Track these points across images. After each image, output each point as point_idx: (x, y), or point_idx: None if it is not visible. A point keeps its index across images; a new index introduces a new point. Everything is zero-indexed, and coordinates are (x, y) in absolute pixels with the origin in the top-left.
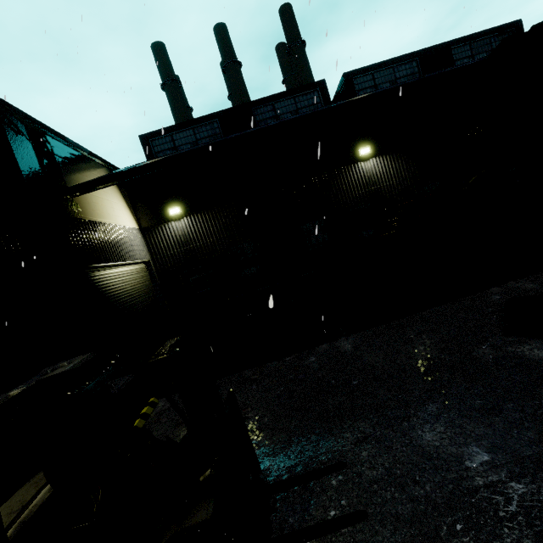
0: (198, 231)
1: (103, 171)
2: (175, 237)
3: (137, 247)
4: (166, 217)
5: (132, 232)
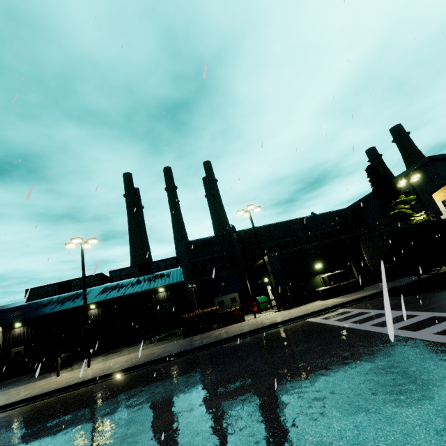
0: (25, 332)
1: None
2: (15, 335)
3: None
4: (15, 327)
5: None
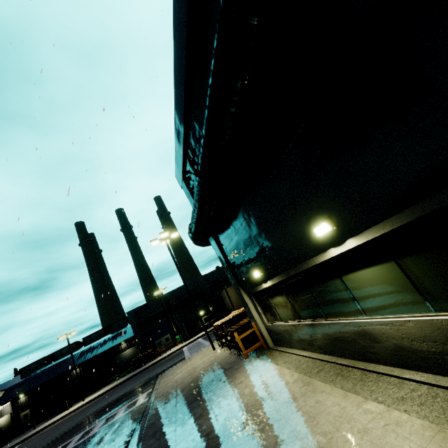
0: (28, 399)
1: (3, 392)
2: (21, 403)
3: (8, 409)
4: (19, 398)
5: (8, 406)
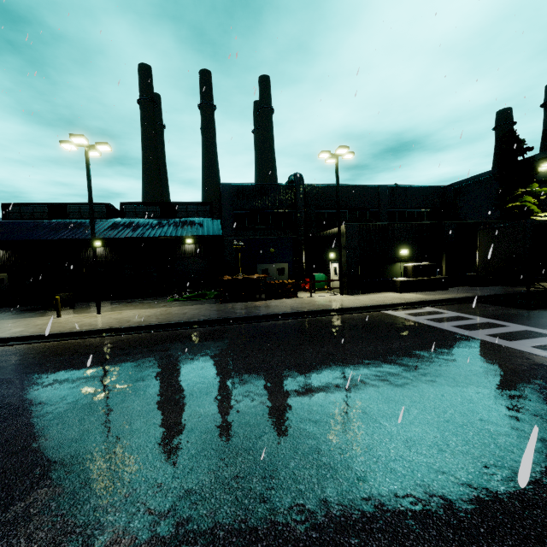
0: (7, 258)
1: None
2: None
3: None
4: None
5: None
